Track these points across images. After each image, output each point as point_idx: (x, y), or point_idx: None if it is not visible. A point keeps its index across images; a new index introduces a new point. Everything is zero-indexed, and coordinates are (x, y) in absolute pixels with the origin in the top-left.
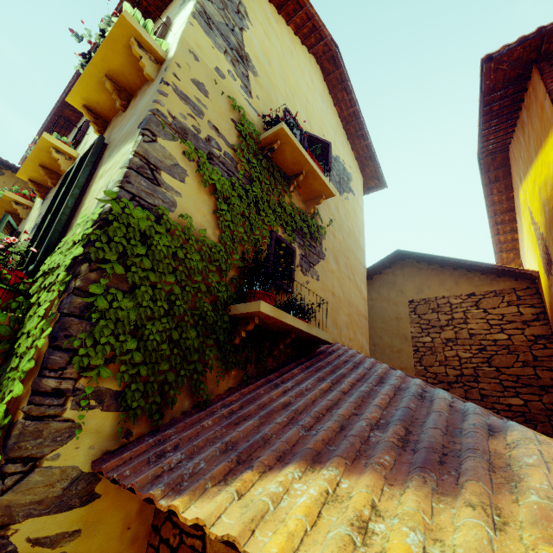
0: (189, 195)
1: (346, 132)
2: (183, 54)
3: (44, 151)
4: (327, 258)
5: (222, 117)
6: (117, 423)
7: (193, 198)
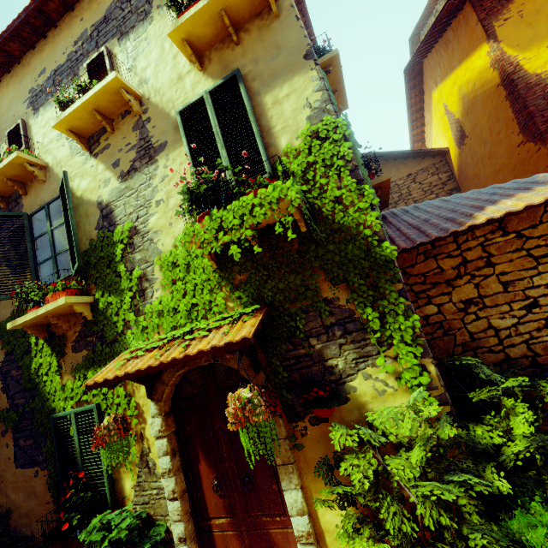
0: None
1: None
2: None
3: (108, 93)
4: None
5: None
6: None
7: None
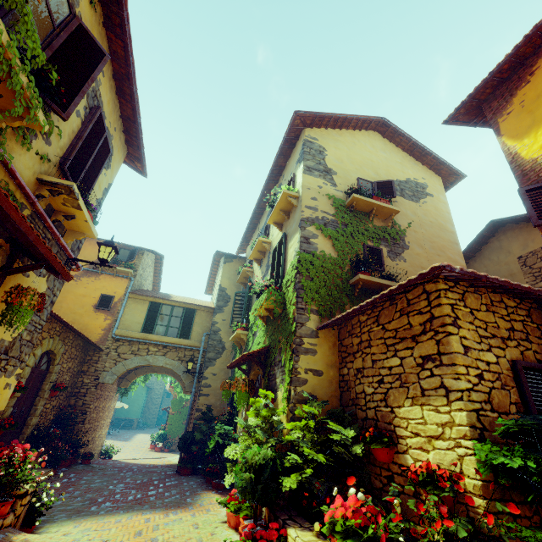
0: (321, 243)
1: (413, 157)
2: (304, 191)
3: (259, 245)
4: (411, 247)
5: (325, 205)
6: (319, 319)
7: (323, 243)
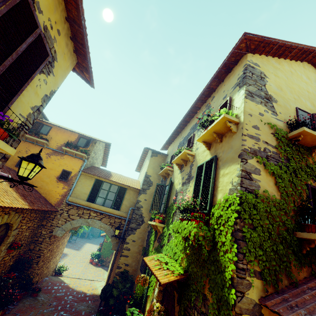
0: (263, 180)
1: None
2: (246, 117)
3: (183, 155)
4: None
5: (267, 135)
6: (262, 285)
7: (265, 180)
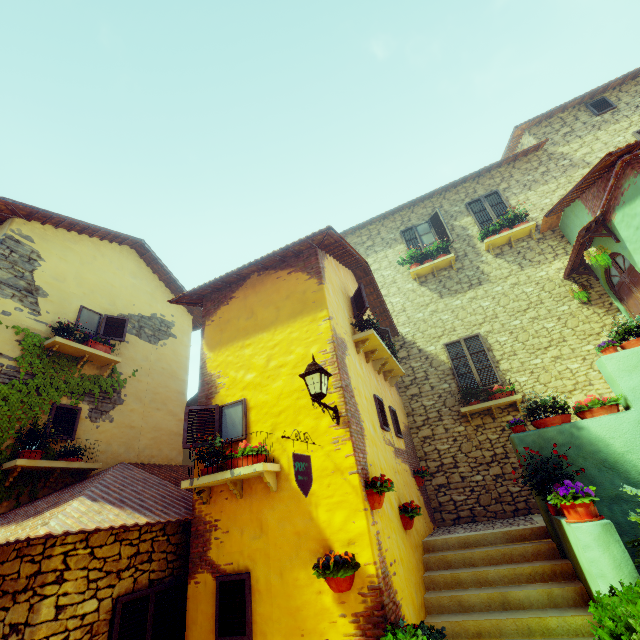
0: None
1: (170, 289)
2: None
3: None
4: (126, 402)
5: (6, 343)
6: None
7: None
